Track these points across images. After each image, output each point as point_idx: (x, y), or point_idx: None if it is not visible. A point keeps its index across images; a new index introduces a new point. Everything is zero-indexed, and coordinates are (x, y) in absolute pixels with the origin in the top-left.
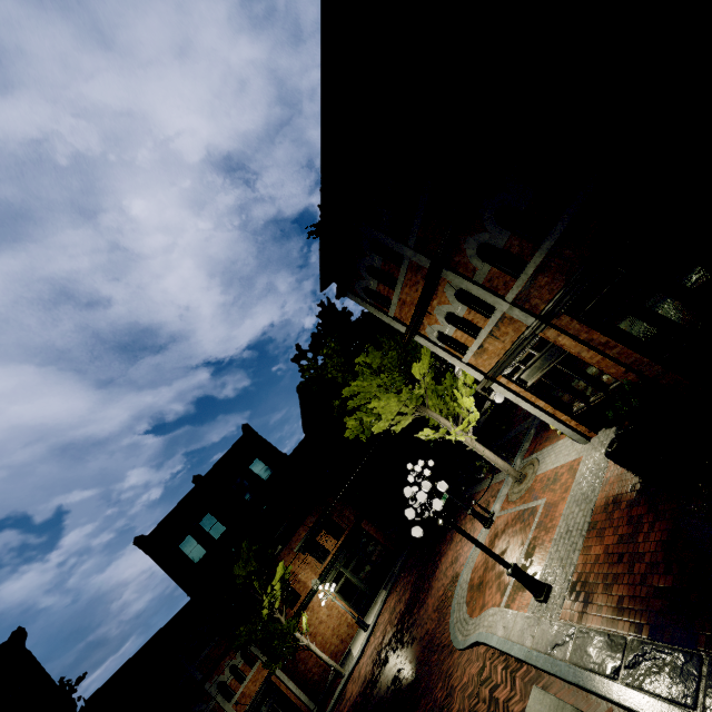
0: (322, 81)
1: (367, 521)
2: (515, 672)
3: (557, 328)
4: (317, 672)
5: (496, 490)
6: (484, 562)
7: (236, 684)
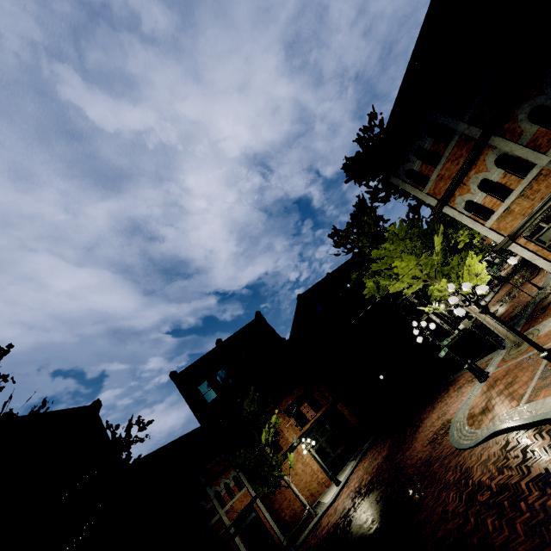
0: None
1: (342, 404)
2: None
3: None
4: (288, 514)
5: (484, 365)
6: (484, 399)
7: (228, 498)
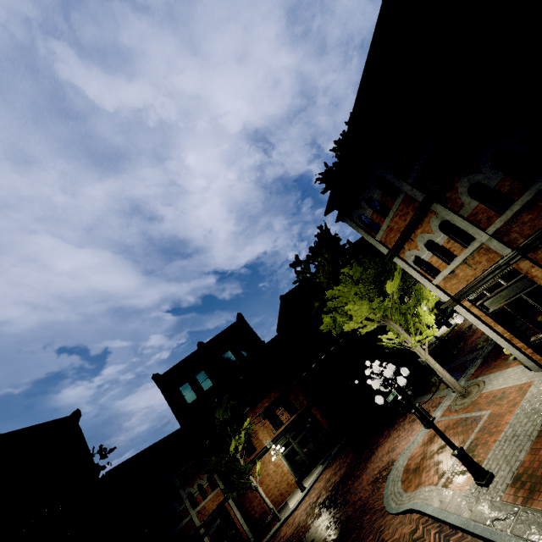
0: (369, 52)
1: (316, 408)
2: (449, 536)
3: (532, 261)
4: (258, 512)
5: (437, 402)
6: (421, 453)
7: (200, 498)
